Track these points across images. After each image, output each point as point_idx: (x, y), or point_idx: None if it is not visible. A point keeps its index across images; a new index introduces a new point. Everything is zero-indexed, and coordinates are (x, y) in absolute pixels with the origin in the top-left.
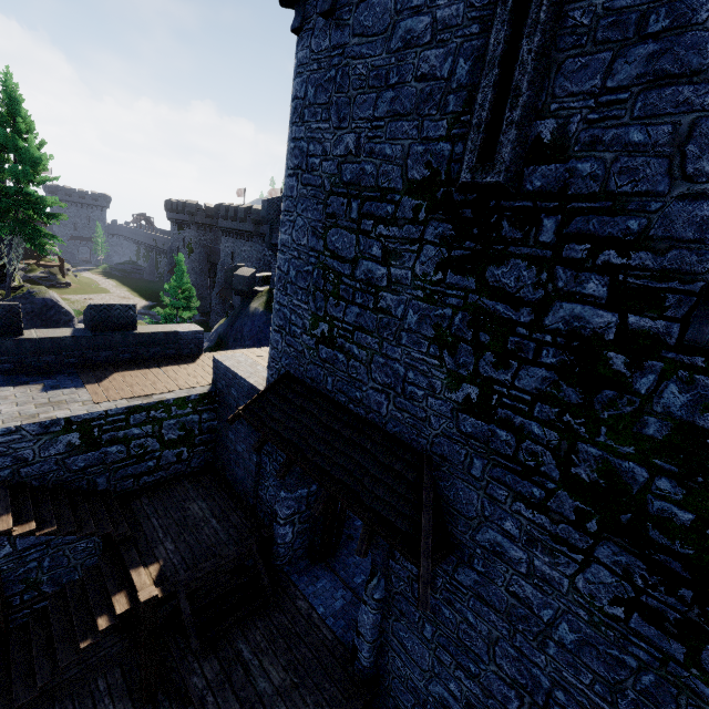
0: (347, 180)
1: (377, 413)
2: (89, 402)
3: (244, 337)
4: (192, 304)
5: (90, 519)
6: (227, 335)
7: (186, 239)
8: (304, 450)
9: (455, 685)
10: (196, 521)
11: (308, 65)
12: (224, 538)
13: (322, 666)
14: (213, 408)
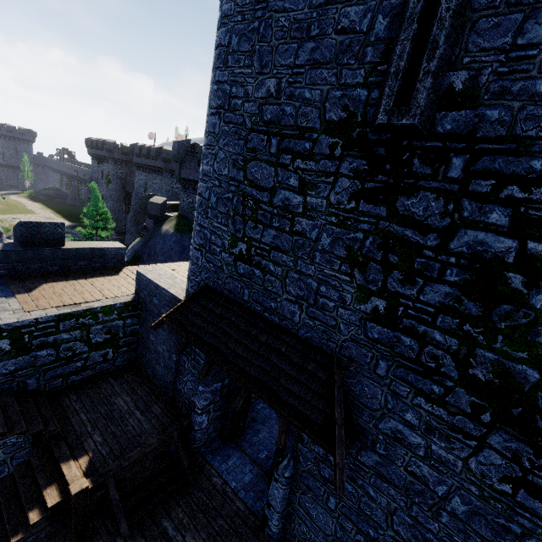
0: (267, 119)
1: (290, 321)
2: (19, 311)
3: (157, 253)
4: (111, 225)
5: (20, 418)
6: (142, 251)
7: (105, 172)
8: (224, 352)
9: None
10: (122, 413)
11: (232, 17)
12: (147, 428)
13: (237, 535)
14: (136, 314)
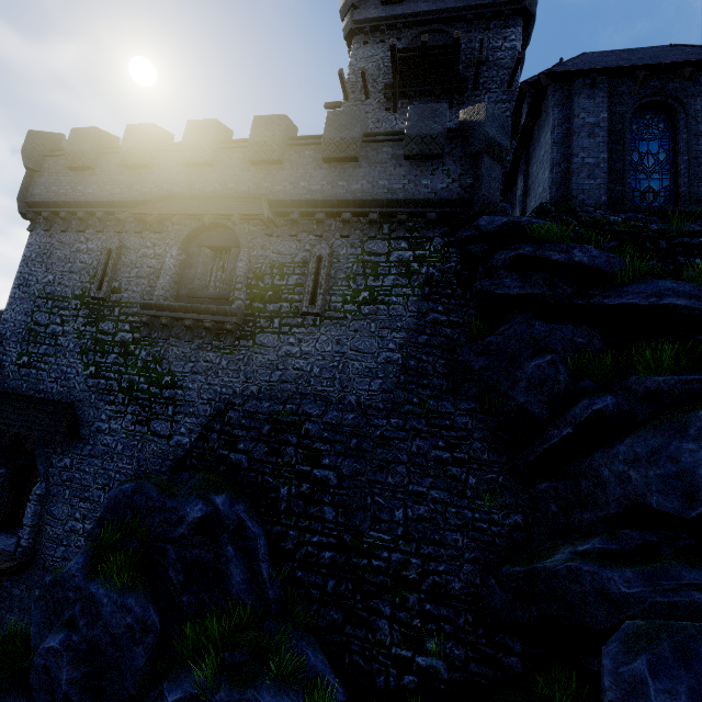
0: (48, 292)
1: (51, 393)
2: None
3: None
4: None
5: None
6: None
7: None
8: None
9: (79, 512)
10: None
11: (34, 245)
12: None
13: None
14: None
